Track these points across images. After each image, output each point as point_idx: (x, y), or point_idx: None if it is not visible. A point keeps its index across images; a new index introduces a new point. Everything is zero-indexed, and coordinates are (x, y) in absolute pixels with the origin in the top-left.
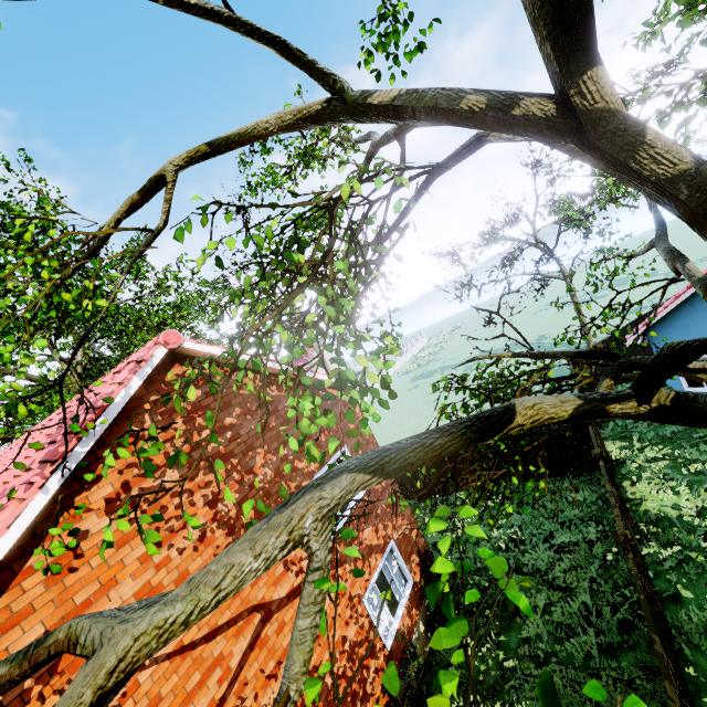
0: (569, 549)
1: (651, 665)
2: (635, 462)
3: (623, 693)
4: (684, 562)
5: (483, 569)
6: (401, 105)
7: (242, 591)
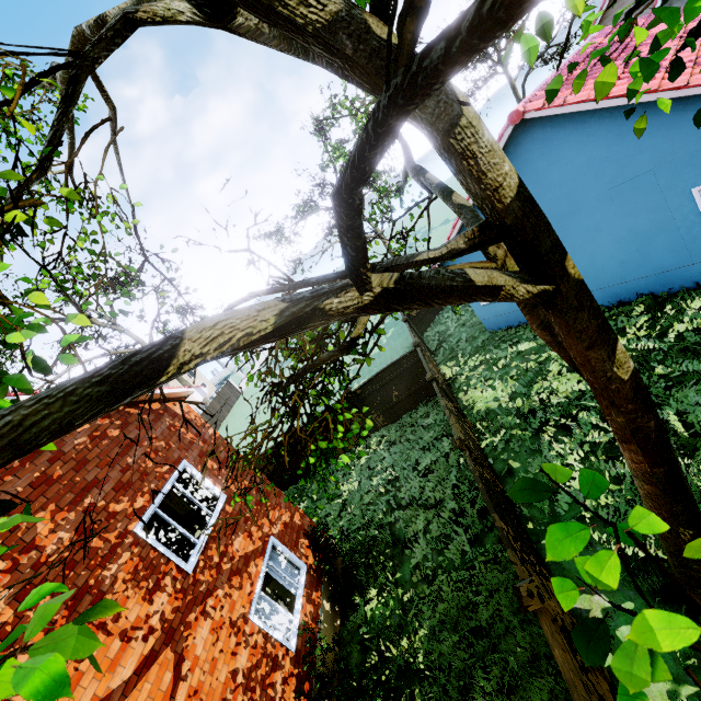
0: (433, 468)
1: None
2: (464, 375)
3: (493, 570)
4: (510, 441)
5: (371, 520)
6: None
7: None
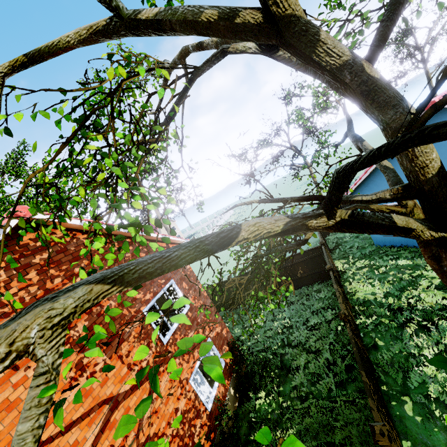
0: (317, 327)
1: (364, 389)
2: (351, 271)
3: (350, 409)
4: (378, 325)
5: (269, 347)
6: (161, 19)
7: (93, 391)
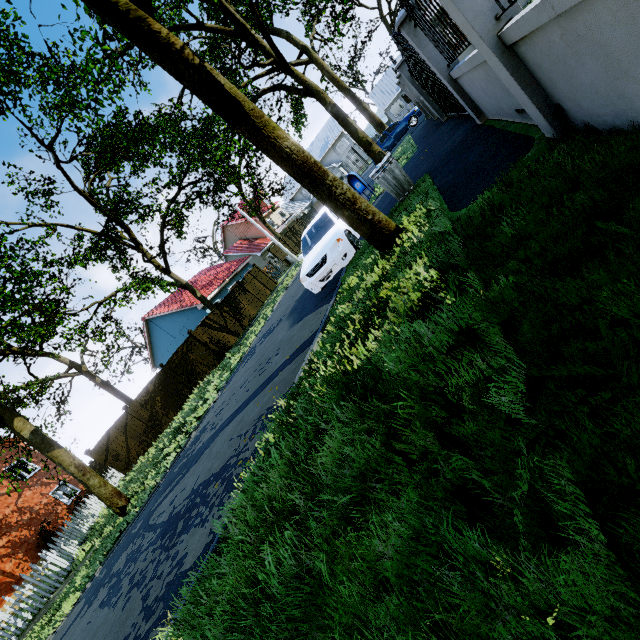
0: None
1: None
2: None
3: None
4: None
5: None
6: None
7: None
